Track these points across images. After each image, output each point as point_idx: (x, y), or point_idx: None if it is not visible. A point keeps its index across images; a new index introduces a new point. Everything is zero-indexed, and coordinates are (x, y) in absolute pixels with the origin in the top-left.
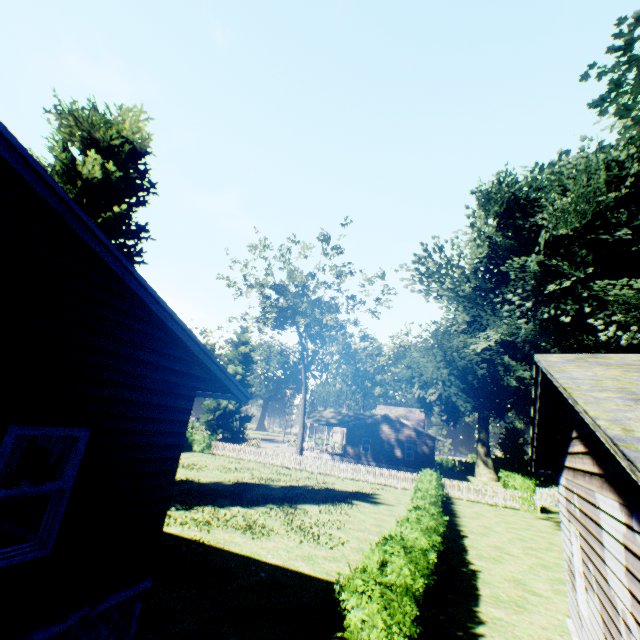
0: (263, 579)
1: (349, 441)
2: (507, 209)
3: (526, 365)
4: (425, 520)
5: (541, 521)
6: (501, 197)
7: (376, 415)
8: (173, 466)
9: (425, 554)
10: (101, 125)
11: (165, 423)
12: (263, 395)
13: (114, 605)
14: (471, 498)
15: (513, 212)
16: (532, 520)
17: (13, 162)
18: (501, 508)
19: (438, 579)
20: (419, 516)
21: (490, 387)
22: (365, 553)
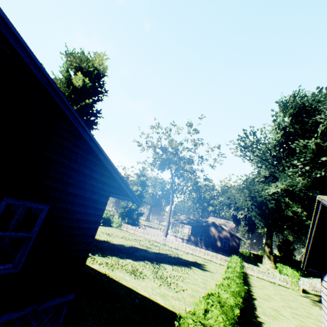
0: (136, 303)
1: (192, 233)
2: (298, 112)
3: (299, 204)
4: (233, 286)
5: (302, 298)
6: (294, 104)
7: (208, 221)
8: (93, 233)
9: (232, 309)
10: (85, 61)
11: (91, 208)
12: (150, 203)
13: (52, 305)
14: (259, 276)
15: (301, 114)
16: (297, 296)
17: (19, 50)
18: (277, 285)
19: (239, 325)
20: (229, 283)
21: (275, 214)
22: (195, 298)
